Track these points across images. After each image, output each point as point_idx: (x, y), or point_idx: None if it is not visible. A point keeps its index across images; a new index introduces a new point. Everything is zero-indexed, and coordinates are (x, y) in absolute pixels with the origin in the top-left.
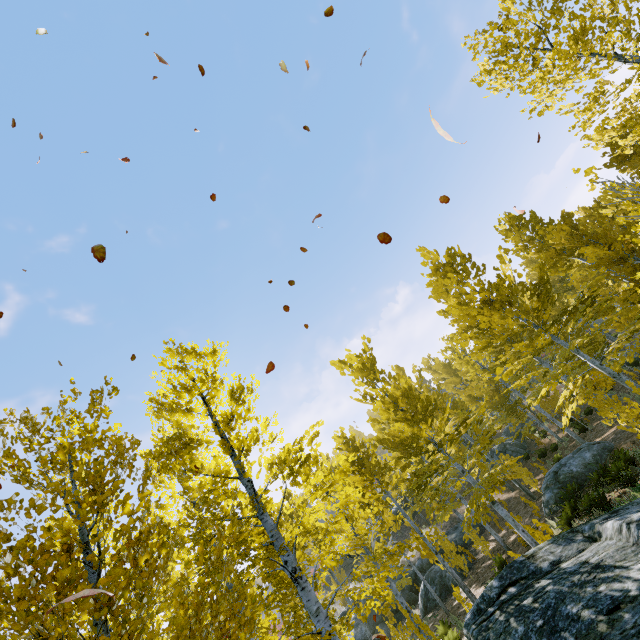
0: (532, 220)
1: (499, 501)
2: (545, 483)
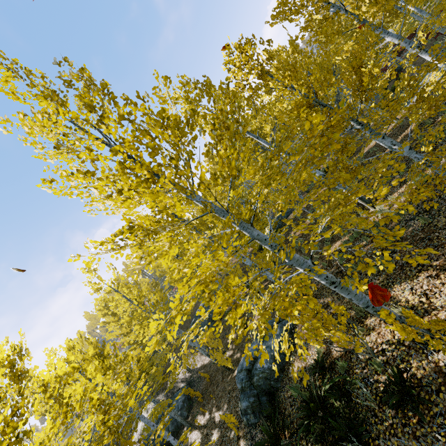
0: (206, 86)
1: (202, 375)
2: (240, 383)
